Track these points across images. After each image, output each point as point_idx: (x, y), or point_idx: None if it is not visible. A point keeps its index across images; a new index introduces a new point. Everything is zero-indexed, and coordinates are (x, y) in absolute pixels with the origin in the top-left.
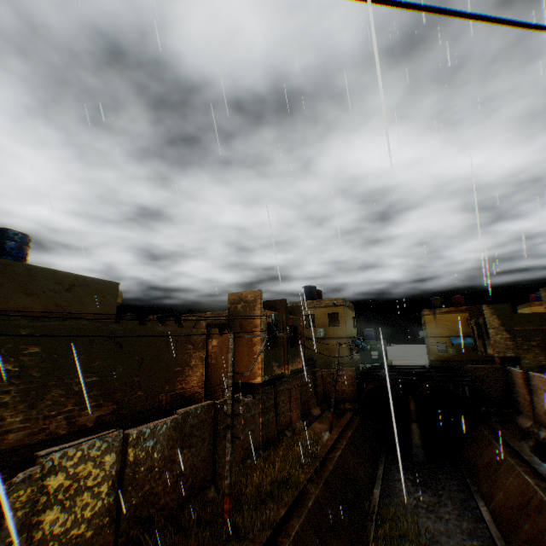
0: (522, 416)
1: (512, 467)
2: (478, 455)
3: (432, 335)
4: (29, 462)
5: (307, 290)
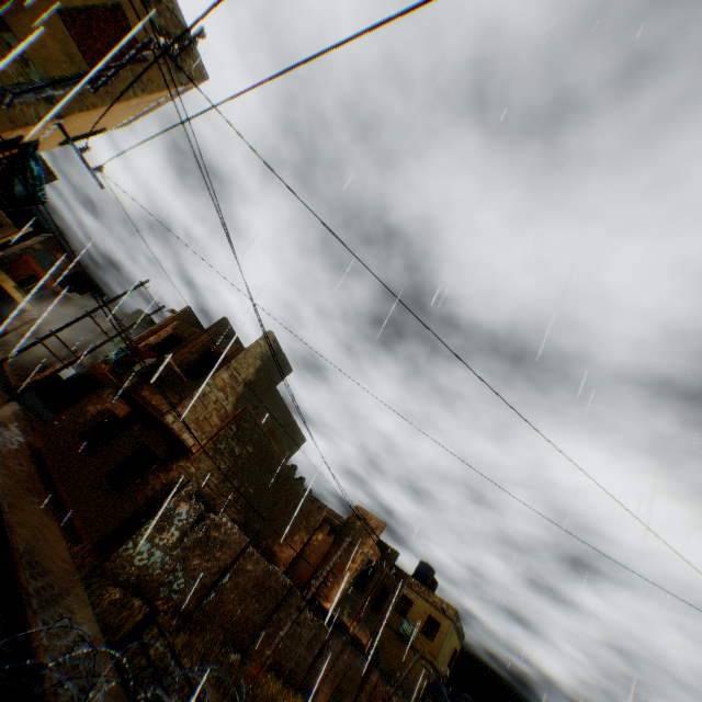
0: None
1: None
2: None
3: None
4: None
5: (423, 567)
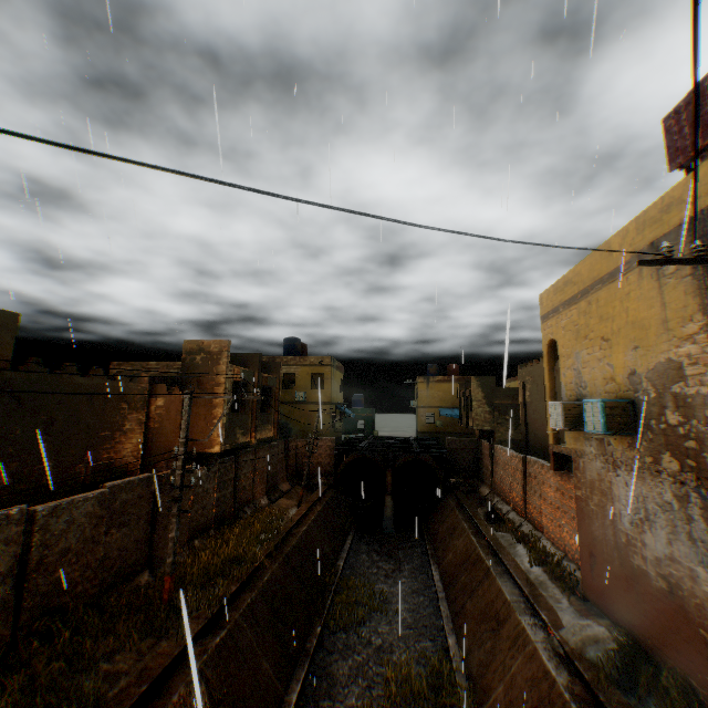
0: (485, 486)
1: (465, 531)
2: (441, 524)
3: (422, 405)
4: None
5: (290, 343)
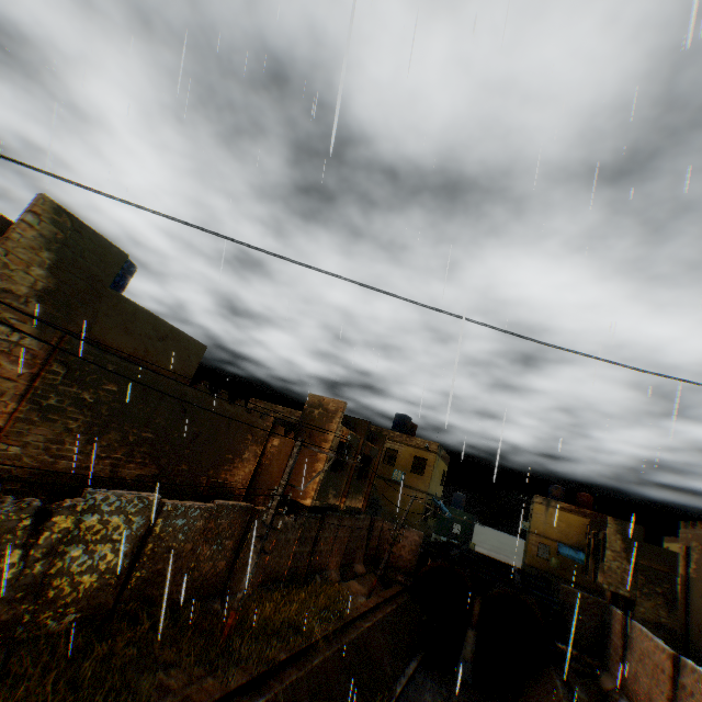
0: (608, 673)
1: None
2: (535, 699)
3: (536, 531)
4: (67, 494)
5: (400, 419)
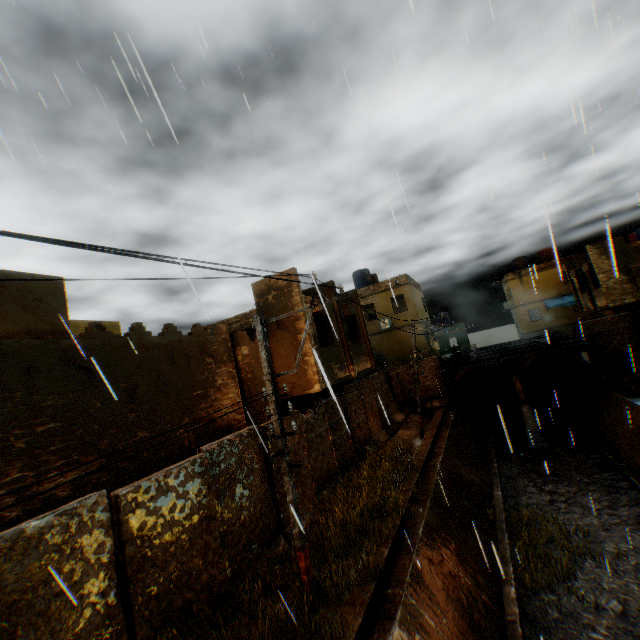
0: None
1: None
2: (616, 426)
3: (520, 303)
4: None
5: (358, 276)
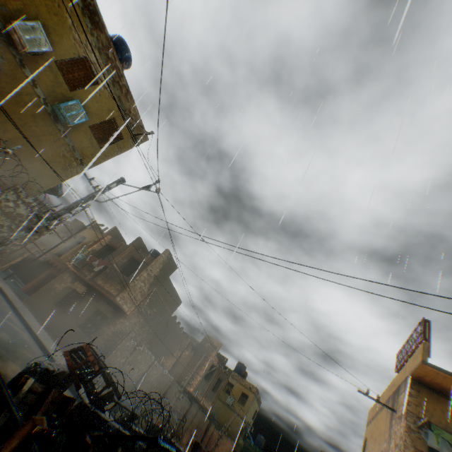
0: None
1: None
2: None
3: None
4: None
5: (240, 365)
